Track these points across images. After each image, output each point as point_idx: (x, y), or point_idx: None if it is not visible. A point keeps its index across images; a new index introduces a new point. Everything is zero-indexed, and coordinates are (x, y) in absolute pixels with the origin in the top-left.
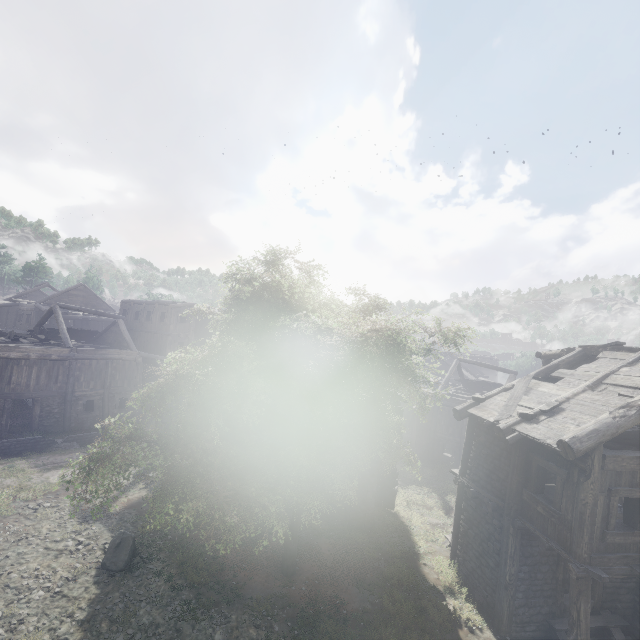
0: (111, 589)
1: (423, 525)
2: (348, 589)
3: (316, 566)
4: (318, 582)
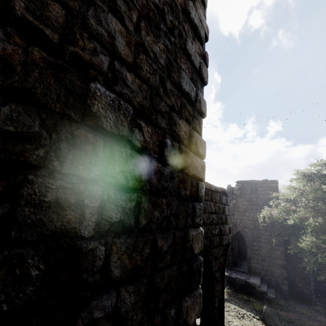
0: None
1: None
2: None
3: None
4: None
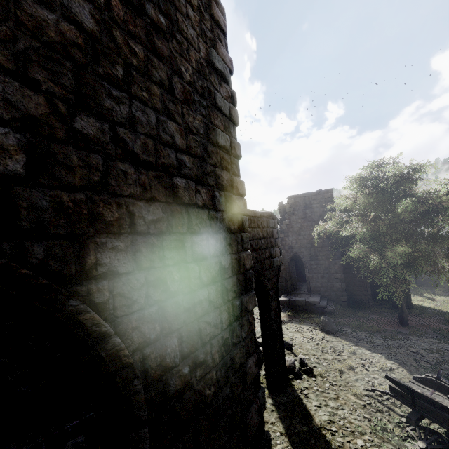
0: (345, 337)
1: (431, 305)
2: (440, 325)
3: (412, 321)
4: (423, 325)
